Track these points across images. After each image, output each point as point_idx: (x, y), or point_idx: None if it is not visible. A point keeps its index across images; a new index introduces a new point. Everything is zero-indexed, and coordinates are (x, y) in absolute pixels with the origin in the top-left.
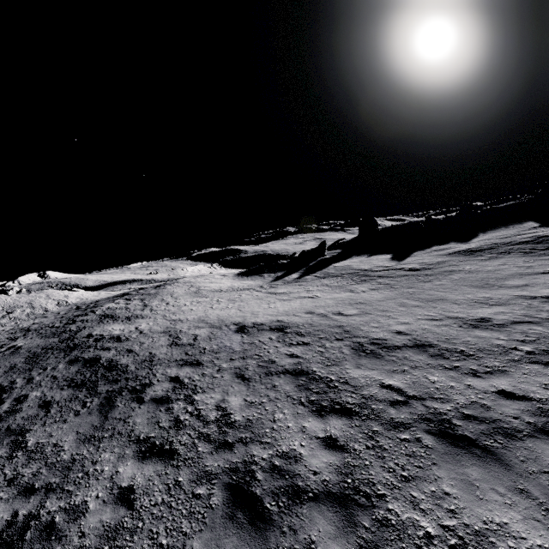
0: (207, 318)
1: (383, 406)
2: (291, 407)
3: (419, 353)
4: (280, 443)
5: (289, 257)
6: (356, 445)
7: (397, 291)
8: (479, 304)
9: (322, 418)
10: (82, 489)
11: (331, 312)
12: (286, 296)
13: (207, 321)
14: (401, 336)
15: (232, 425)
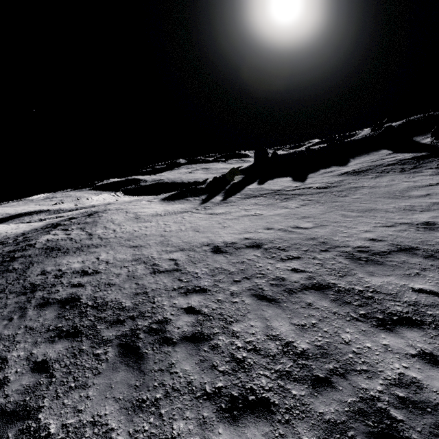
0: (170, 242)
1: (438, 310)
2: (349, 324)
3: (412, 256)
4: (381, 369)
5: (202, 183)
6: None
7: (326, 205)
8: (410, 211)
9: (394, 332)
10: None
11: (289, 227)
12: (229, 215)
13: (172, 244)
14: (378, 243)
15: (306, 356)
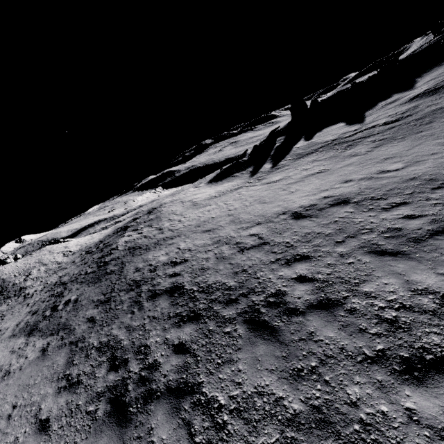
0: (241, 219)
1: None
2: None
3: None
4: None
5: (242, 156)
6: None
7: (408, 139)
8: None
9: None
10: None
11: (372, 174)
12: (290, 180)
13: (245, 221)
14: None
15: None
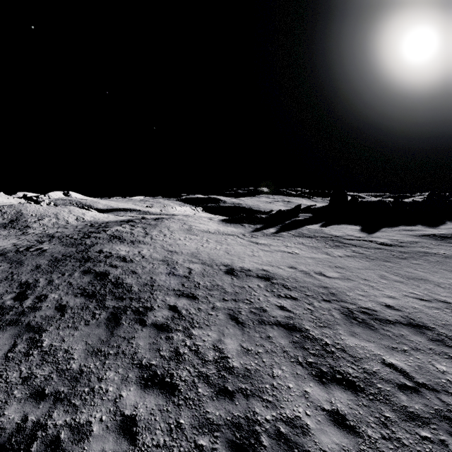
0: (199, 255)
1: (391, 388)
2: (289, 364)
3: (416, 334)
4: (283, 406)
5: (266, 213)
6: (369, 430)
7: (374, 262)
8: None
9: (325, 386)
10: (87, 406)
11: (313, 271)
12: (267, 247)
13: (199, 257)
14: (391, 310)
15: (230, 371)
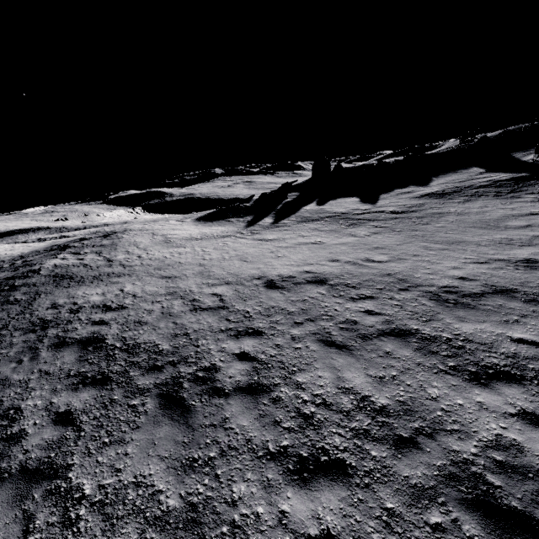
0: (212, 273)
1: None
2: (436, 377)
3: (510, 300)
4: (475, 429)
5: (247, 200)
6: None
7: (404, 234)
8: (507, 246)
9: (489, 388)
10: None
11: (359, 259)
12: (283, 243)
13: (215, 276)
14: (469, 282)
15: (386, 413)
